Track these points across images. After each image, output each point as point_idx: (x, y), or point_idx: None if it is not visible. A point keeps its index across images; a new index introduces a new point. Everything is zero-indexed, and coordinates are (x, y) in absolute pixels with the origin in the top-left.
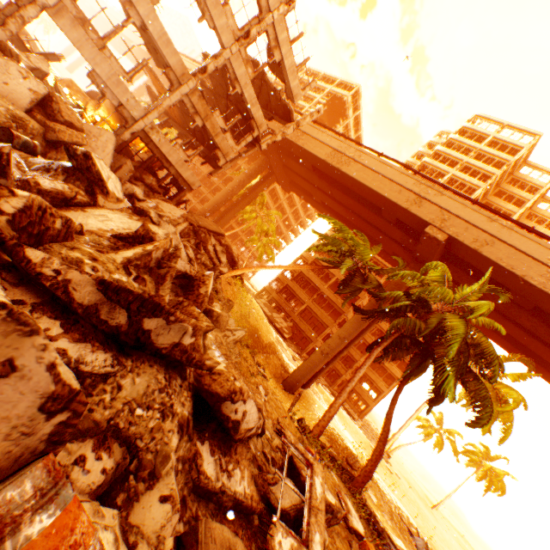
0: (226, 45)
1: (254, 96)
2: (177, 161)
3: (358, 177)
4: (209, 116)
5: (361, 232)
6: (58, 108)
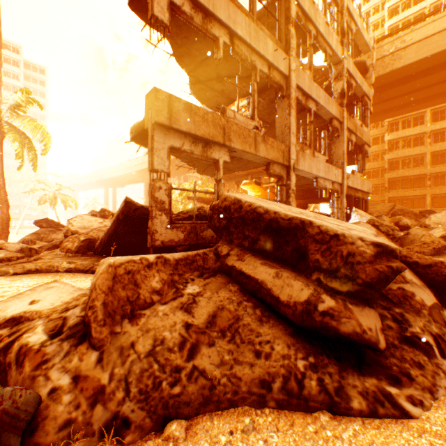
0: (340, 57)
1: (359, 76)
2: (359, 184)
3: (425, 53)
4: (355, 126)
5: (431, 98)
6: (386, 228)
